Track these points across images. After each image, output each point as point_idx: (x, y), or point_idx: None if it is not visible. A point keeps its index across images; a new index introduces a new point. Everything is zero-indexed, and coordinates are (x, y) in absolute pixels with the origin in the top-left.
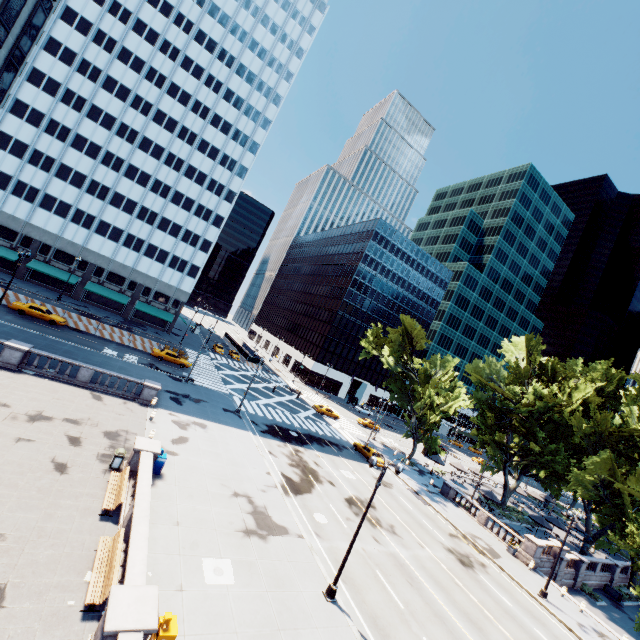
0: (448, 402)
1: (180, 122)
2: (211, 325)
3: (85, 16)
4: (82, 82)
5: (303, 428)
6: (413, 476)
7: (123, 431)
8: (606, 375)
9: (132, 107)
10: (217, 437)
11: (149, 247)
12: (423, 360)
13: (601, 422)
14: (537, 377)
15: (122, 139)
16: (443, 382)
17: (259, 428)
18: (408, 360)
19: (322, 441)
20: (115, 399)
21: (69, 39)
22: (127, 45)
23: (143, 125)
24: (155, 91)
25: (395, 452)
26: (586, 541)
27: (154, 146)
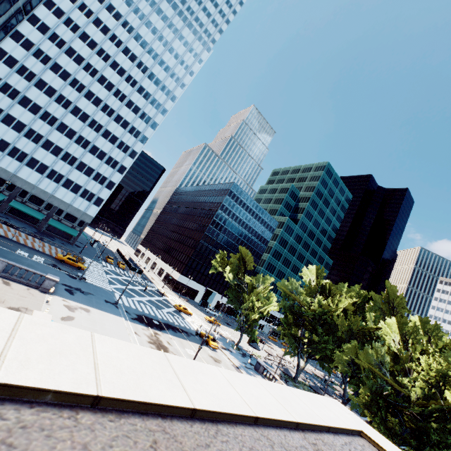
0: (264, 306)
1: (104, 101)
2: (105, 240)
3: (45, 22)
4: (35, 63)
5: (164, 319)
6: (237, 357)
7: (23, 308)
8: (358, 293)
9: (70, 85)
10: (97, 319)
11: (67, 181)
12: (252, 277)
13: (353, 323)
14: (320, 293)
15: (59, 105)
16: (263, 292)
17: (130, 316)
18: (242, 276)
19: (176, 329)
20: (21, 286)
21: (31, 34)
22: (73, 46)
23: (76, 98)
24: (89, 78)
25: (228, 340)
26: (343, 403)
27: (82, 113)
